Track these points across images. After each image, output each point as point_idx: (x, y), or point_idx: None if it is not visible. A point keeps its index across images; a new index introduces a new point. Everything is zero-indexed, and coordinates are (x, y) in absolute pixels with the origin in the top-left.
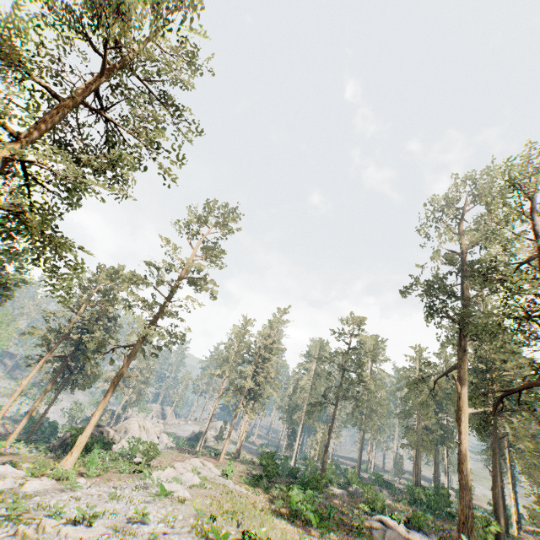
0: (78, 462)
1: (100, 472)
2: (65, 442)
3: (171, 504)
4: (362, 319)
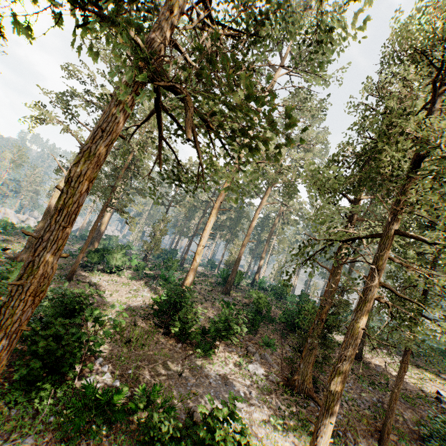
0: None
1: None
2: None
3: None
4: None
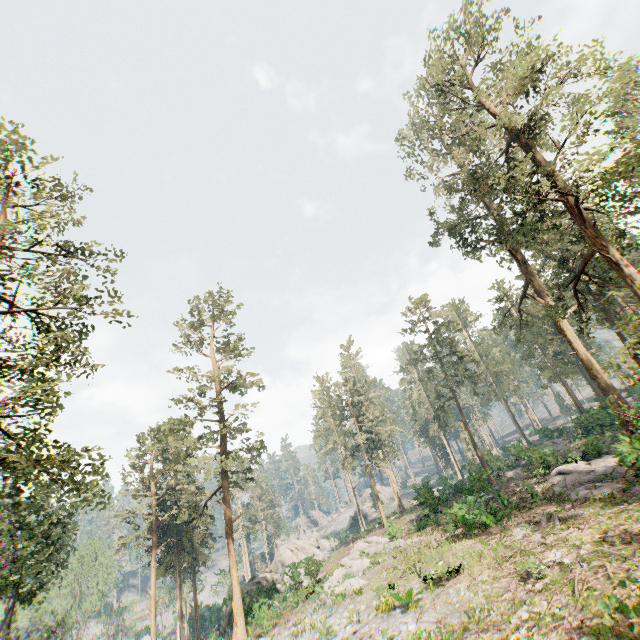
0: (249, 627)
1: (276, 619)
2: (231, 616)
3: (350, 602)
4: (421, 299)
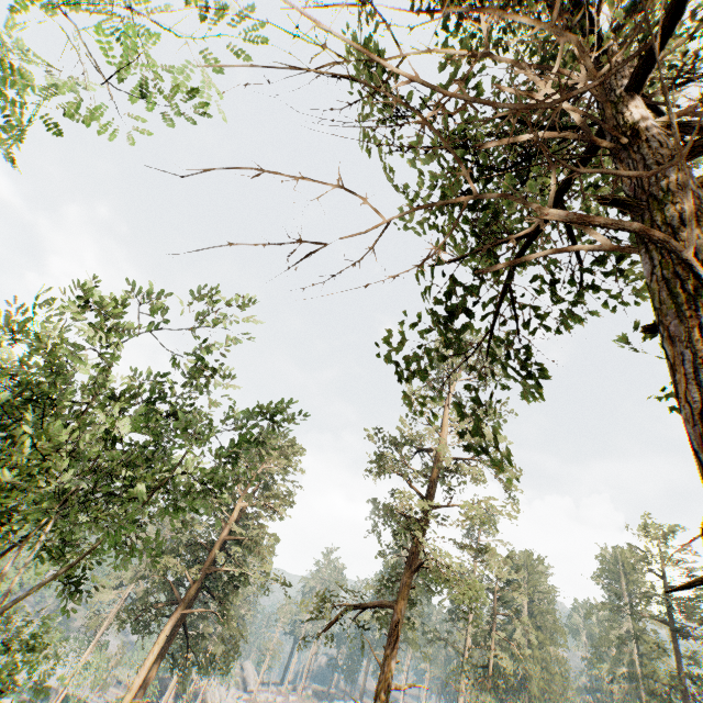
0: None
1: None
2: None
3: None
4: (676, 529)
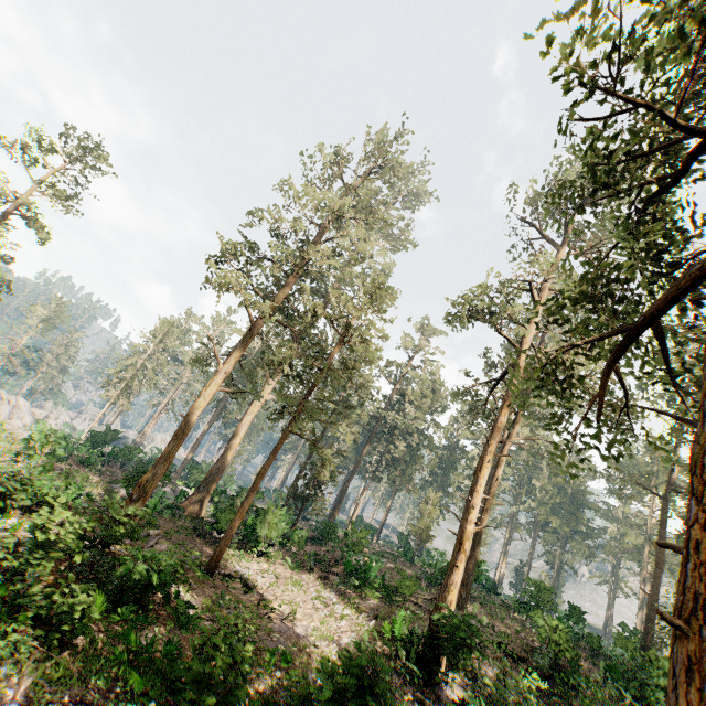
0: None
1: None
2: None
3: None
4: None
